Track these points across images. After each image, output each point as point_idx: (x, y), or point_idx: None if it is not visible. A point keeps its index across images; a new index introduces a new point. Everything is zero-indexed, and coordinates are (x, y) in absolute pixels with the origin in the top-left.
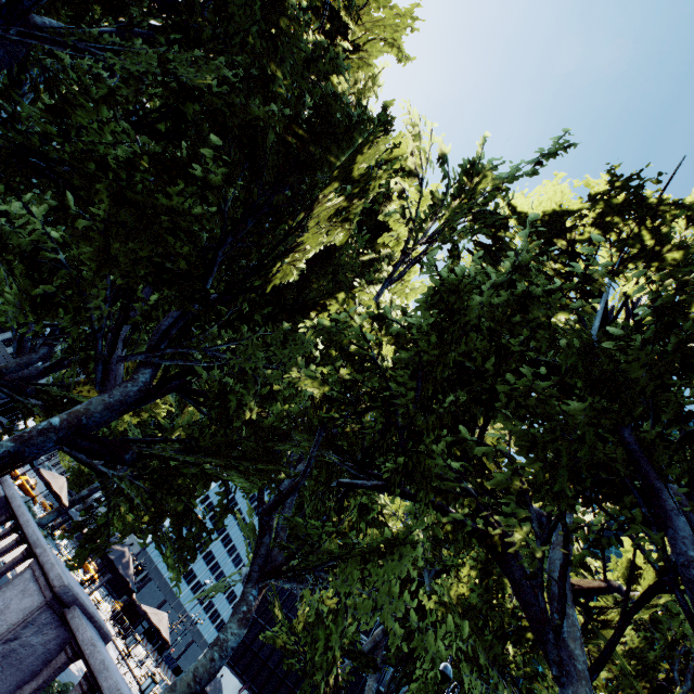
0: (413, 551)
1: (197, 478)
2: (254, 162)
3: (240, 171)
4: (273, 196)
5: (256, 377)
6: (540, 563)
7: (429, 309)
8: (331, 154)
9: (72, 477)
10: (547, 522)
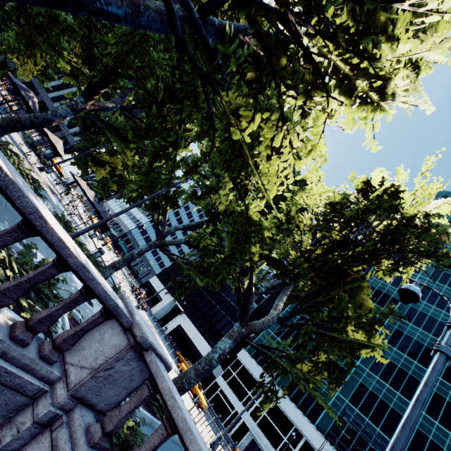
0: None
1: None
2: None
3: None
4: None
5: None
6: None
7: None
8: None
9: (75, 159)
10: None
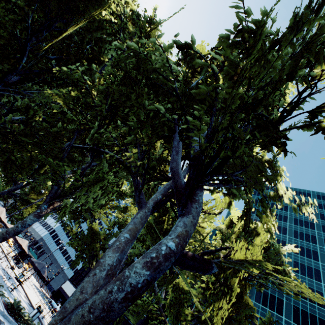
0: (107, 180)
1: (14, 146)
2: (43, 0)
3: (34, 2)
4: (57, 23)
5: (46, 106)
6: (139, 166)
7: (111, 67)
8: (89, 10)
9: None
10: (144, 150)
